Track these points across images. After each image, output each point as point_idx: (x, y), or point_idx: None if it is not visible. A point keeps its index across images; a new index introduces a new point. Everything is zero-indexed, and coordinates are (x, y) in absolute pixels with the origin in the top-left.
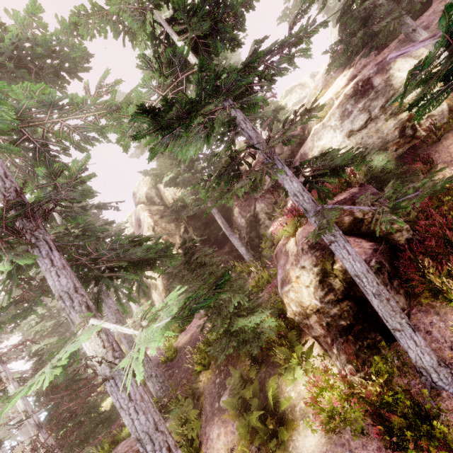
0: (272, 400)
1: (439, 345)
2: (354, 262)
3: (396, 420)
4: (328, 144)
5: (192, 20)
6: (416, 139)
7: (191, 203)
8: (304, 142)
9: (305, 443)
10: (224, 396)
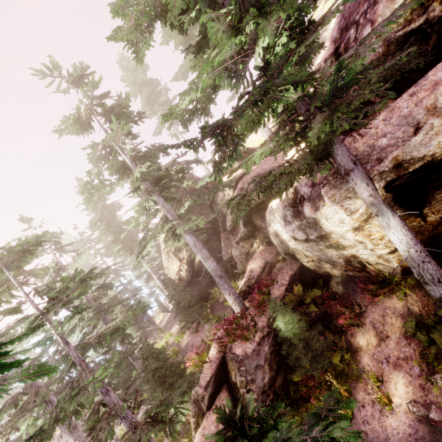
0: None
1: None
2: None
3: None
4: (279, 232)
5: None
6: (367, 272)
7: None
8: None
9: None
10: None
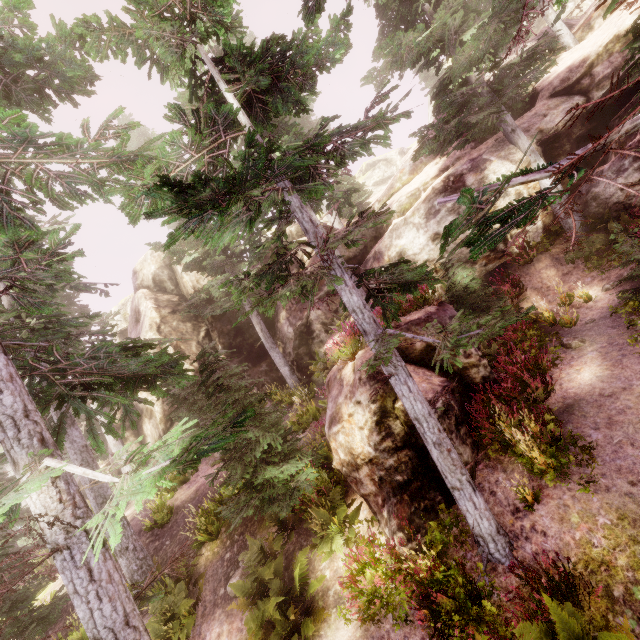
0: (299, 581)
1: (502, 509)
2: (416, 402)
3: (445, 601)
4: (408, 245)
5: (247, 72)
6: (508, 255)
7: (220, 297)
8: (381, 237)
9: (335, 639)
10: (233, 577)
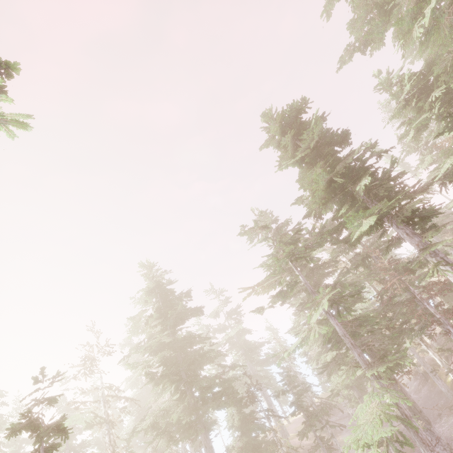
0: None
1: None
2: None
3: None
4: None
5: None
6: None
7: None
8: None
9: None
10: None
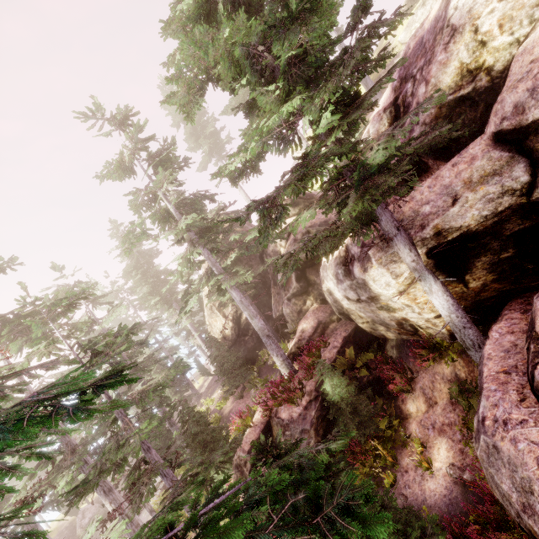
0: None
1: None
2: None
3: None
4: (332, 290)
5: None
6: (419, 336)
7: None
8: None
9: None
10: None
